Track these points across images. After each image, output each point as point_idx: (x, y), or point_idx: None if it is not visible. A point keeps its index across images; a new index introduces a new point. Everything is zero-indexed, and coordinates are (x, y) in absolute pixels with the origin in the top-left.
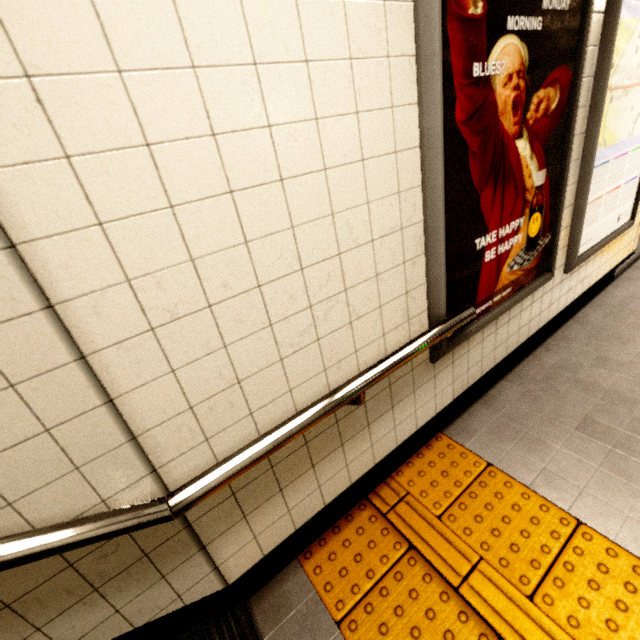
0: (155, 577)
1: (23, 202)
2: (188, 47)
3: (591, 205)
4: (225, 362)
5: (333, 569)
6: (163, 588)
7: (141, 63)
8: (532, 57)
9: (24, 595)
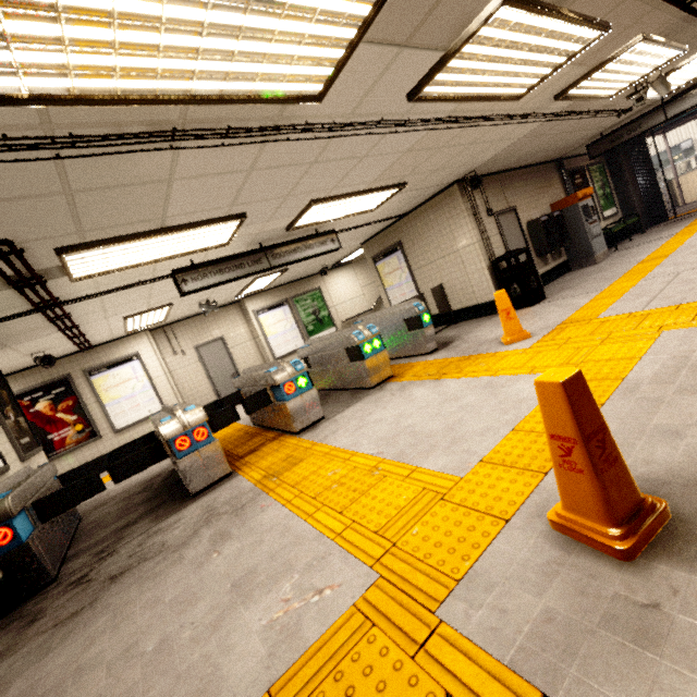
0: None
1: None
2: None
3: (118, 414)
4: None
5: None
6: None
7: None
8: (54, 401)
9: None
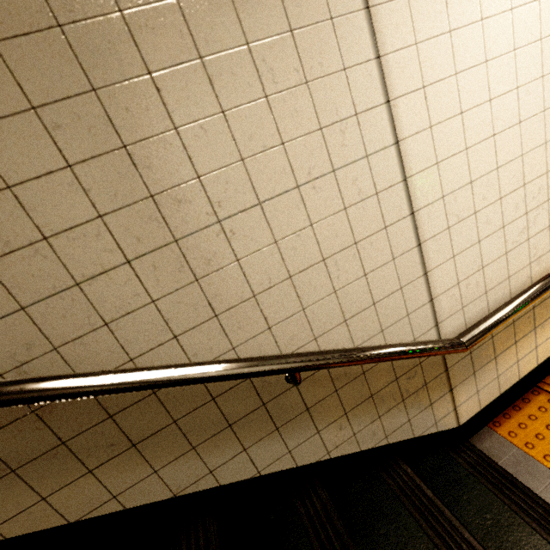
0: (427, 403)
1: (412, 155)
2: (484, 51)
3: None
4: (477, 253)
5: (528, 434)
6: (429, 413)
7: (464, 67)
8: None
9: (377, 392)
